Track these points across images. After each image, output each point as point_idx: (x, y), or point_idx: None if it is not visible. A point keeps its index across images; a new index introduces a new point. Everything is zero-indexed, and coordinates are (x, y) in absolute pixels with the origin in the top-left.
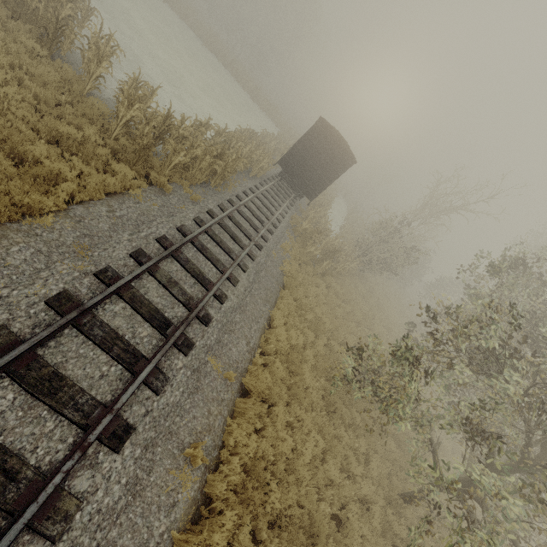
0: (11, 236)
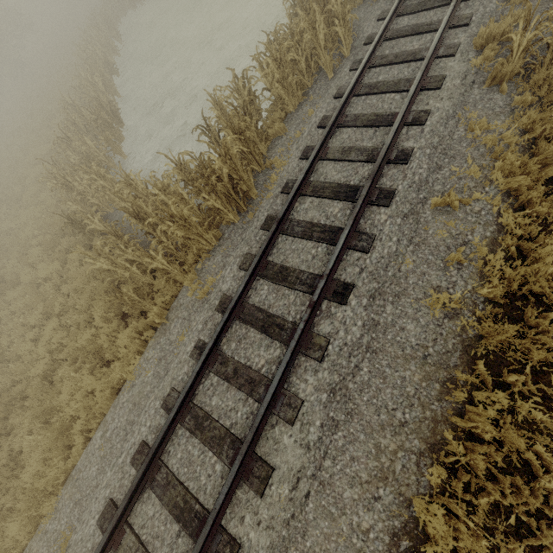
0: (33, 546)
